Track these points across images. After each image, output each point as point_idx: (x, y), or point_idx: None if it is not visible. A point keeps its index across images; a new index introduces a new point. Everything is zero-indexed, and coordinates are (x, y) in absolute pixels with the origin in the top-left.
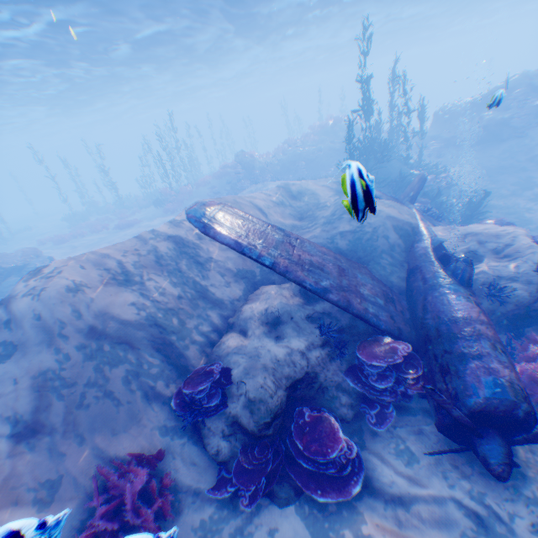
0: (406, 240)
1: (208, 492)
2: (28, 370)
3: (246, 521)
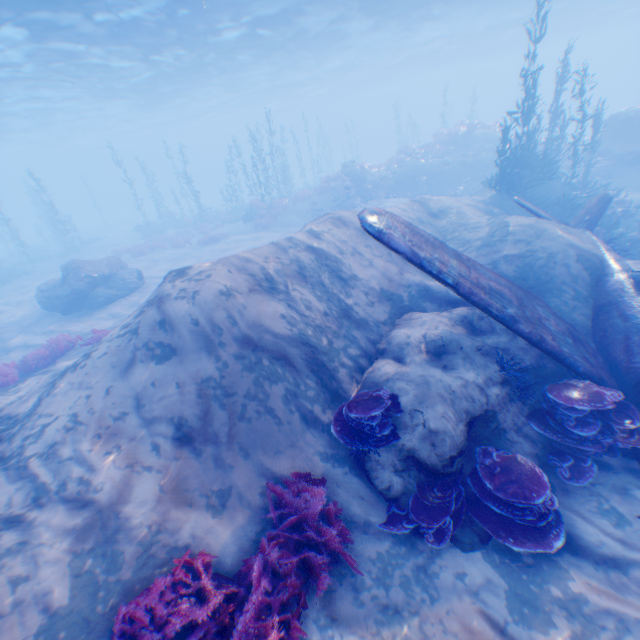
0: (591, 273)
1: (379, 525)
2: (187, 374)
3: (427, 560)
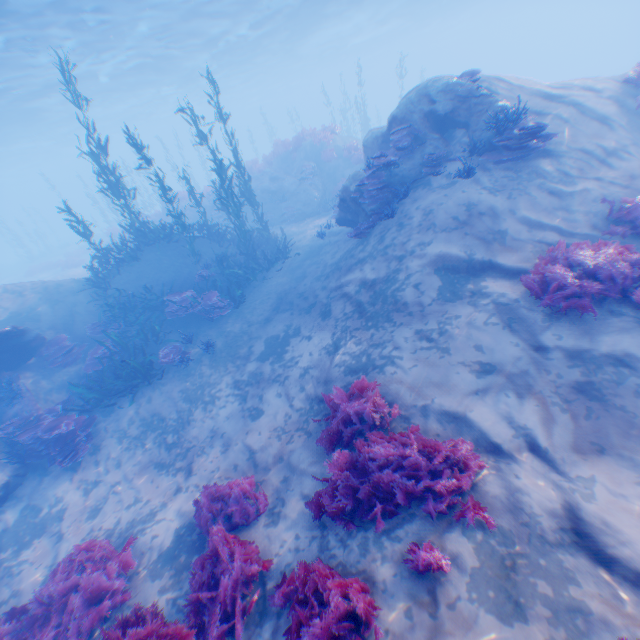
0: None
1: None
2: None
3: None
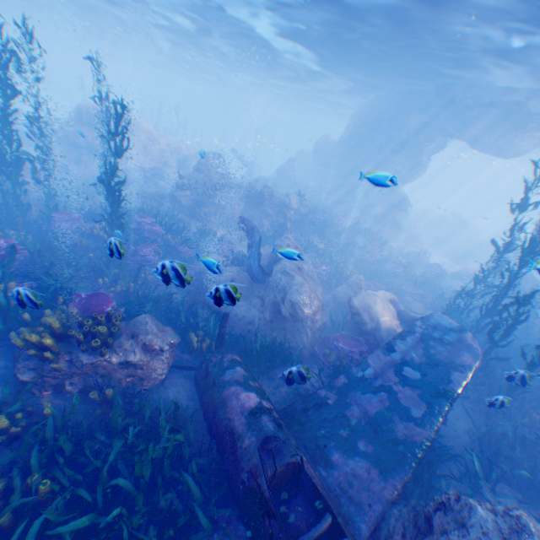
0: None
1: None
2: None
3: None
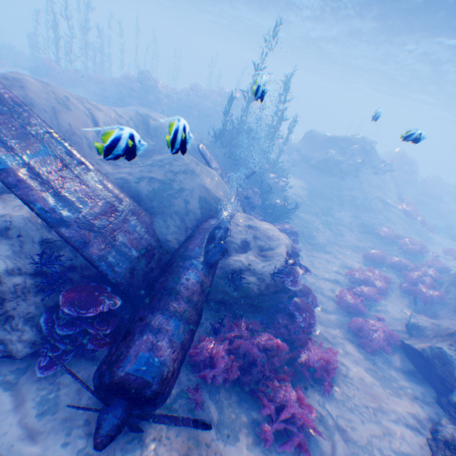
0: (204, 212)
1: None
2: None
3: None
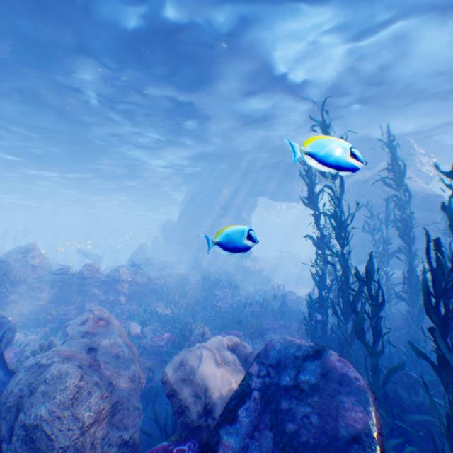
0: None
1: None
2: None
3: None
